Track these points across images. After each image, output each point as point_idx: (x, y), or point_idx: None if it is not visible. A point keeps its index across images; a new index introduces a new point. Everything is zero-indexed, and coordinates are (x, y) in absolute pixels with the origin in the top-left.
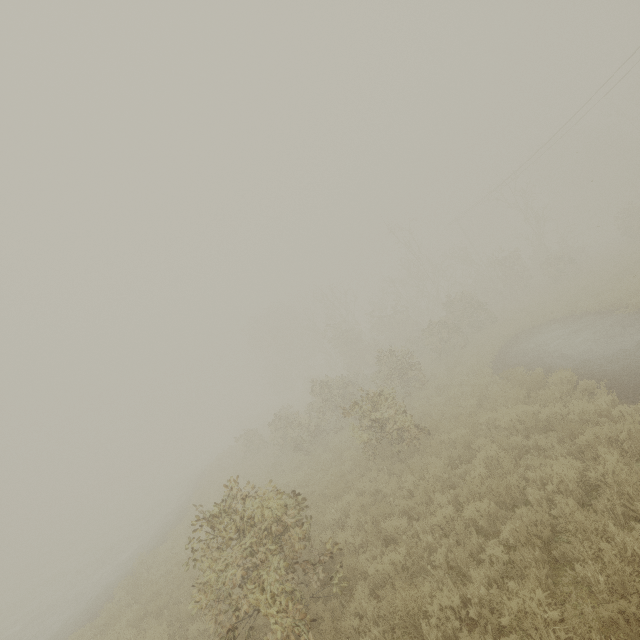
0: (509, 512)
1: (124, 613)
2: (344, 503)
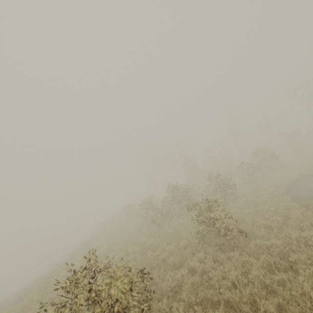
0: None
1: (27, 311)
2: (179, 276)
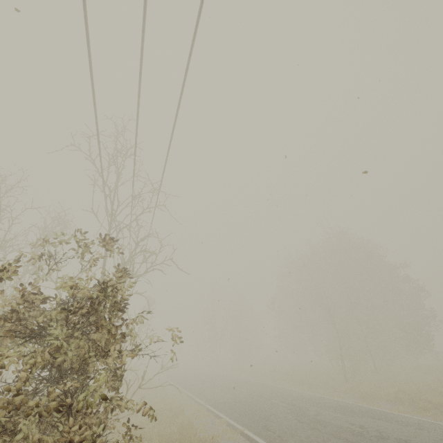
0: None
1: None
2: None
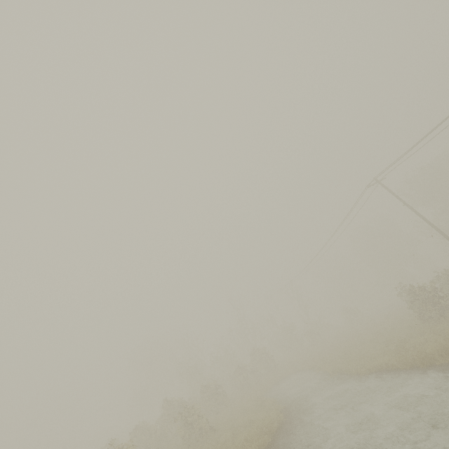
0: None
1: None
2: None
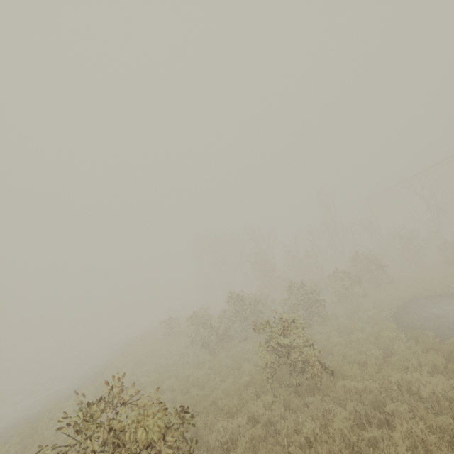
0: None
1: None
2: (234, 426)
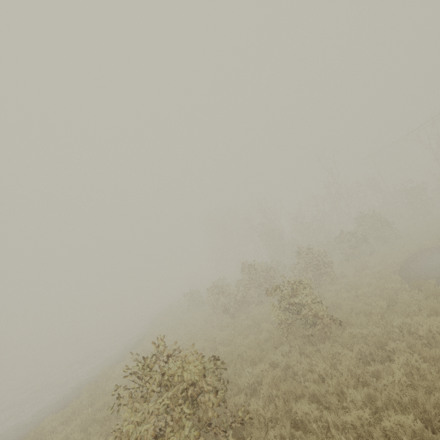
0: (438, 436)
1: (80, 414)
2: (258, 371)
